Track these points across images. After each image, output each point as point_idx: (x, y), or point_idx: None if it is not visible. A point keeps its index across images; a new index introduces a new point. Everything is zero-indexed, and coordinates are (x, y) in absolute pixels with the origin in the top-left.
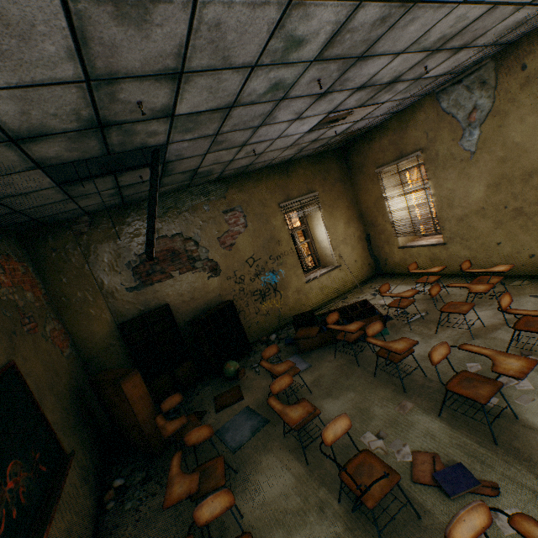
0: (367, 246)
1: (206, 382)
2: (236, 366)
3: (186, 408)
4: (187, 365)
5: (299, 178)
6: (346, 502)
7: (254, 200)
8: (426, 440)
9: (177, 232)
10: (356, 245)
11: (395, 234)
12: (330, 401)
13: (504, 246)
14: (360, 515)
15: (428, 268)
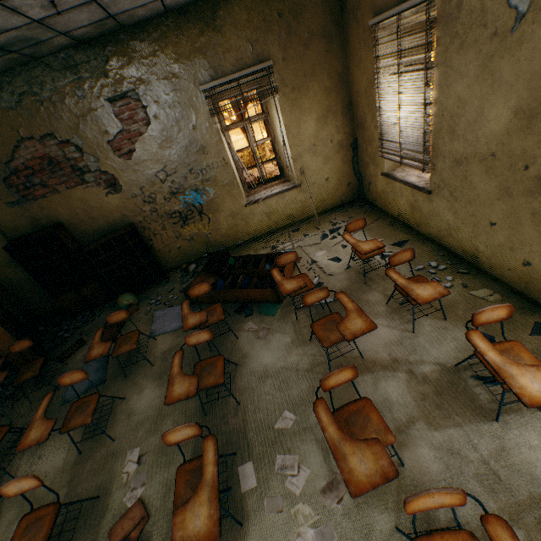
0: (352, 158)
1: (113, 304)
2: (129, 302)
3: (81, 330)
4: (93, 286)
5: (238, 32)
6: (63, 516)
7: (156, 79)
8: (160, 492)
9: (47, 132)
10: (333, 156)
11: (380, 153)
12: (154, 387)
13: (498, 232)
14: (57, 537)
15: (406, 216)
